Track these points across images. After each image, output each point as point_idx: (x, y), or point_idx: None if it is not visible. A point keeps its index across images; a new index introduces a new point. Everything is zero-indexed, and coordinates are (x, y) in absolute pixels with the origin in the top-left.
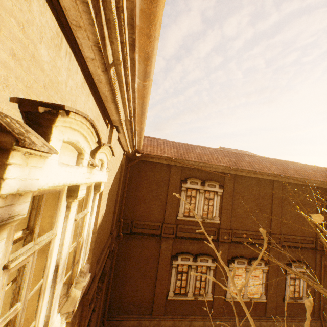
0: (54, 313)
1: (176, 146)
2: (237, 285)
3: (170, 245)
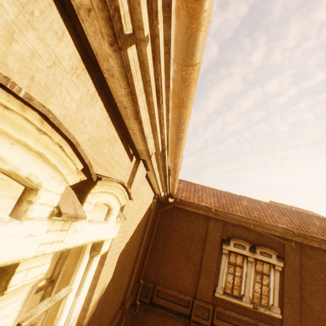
0: None
1: (216, 194)
2: None
3: None
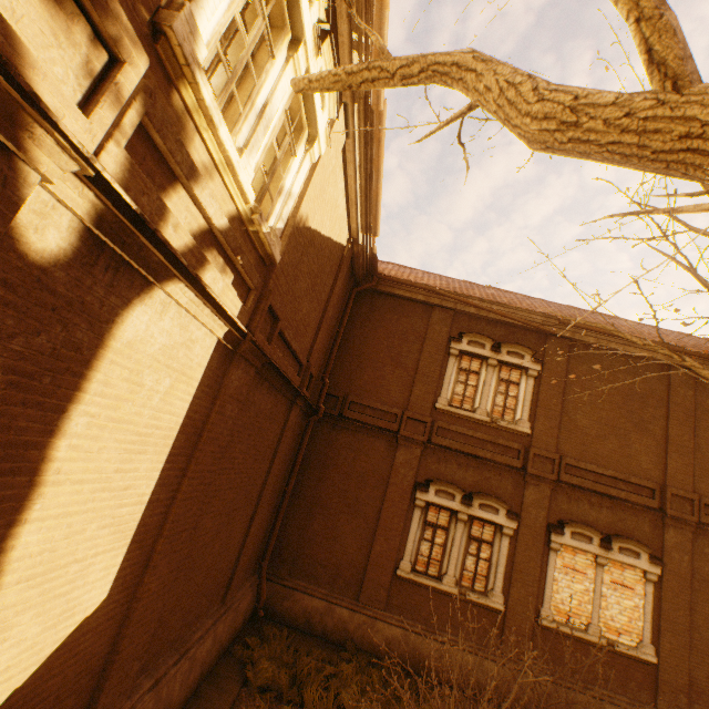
0: (251, 156)
1: (446, 280)
2: (572, 596)
3: (416, 458)
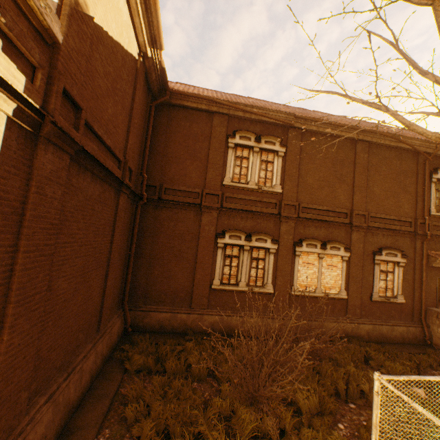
0: None
1: (220, 93)
2: (308, 277)
3: (215, 219)
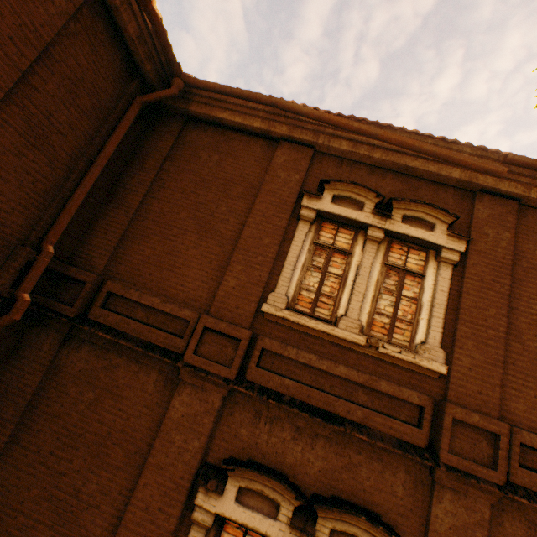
0: None
1: None
2: None
3: (210, 413)
